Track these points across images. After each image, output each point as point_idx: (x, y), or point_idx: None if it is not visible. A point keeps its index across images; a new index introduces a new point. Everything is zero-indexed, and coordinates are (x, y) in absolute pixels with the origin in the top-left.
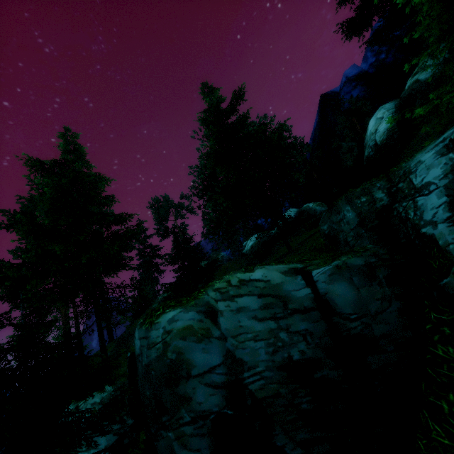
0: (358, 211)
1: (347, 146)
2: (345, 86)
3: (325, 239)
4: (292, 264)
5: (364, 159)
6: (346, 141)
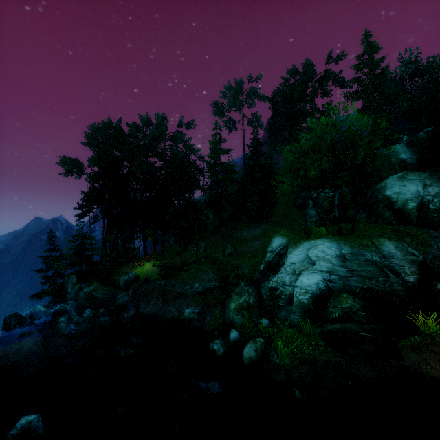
0: None
1: None
2: None
3: None
4: None
5: None
6: None
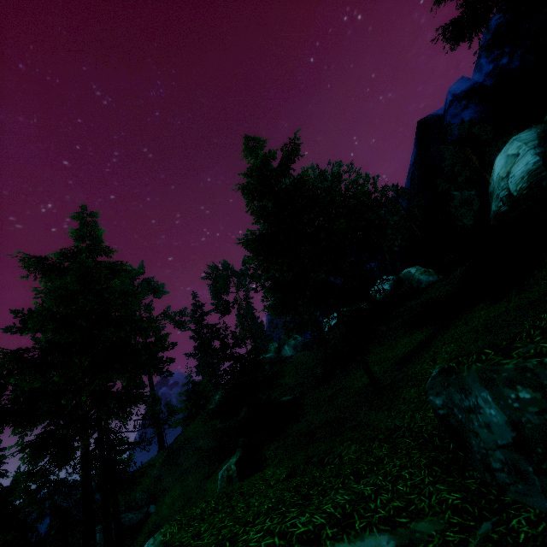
0: (513, 417)
1: (463, 197)
2: (452, 107)
3: (439, 422)
4: (370, 535)
5: (490, 216)
6: (459, 181)
